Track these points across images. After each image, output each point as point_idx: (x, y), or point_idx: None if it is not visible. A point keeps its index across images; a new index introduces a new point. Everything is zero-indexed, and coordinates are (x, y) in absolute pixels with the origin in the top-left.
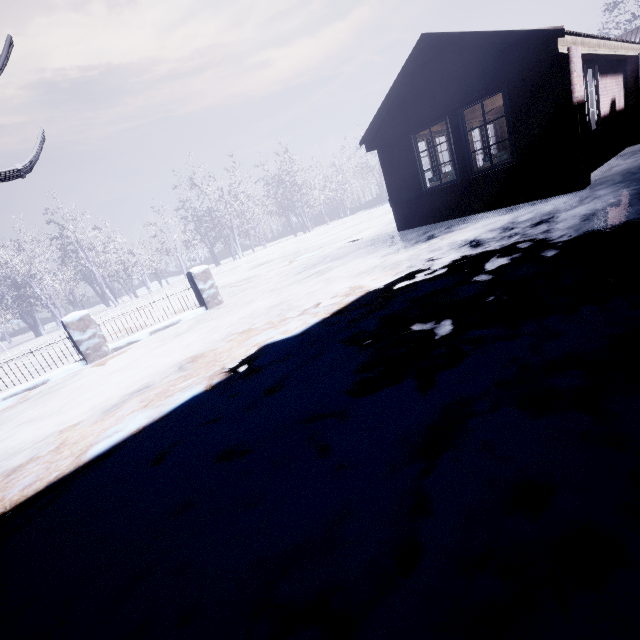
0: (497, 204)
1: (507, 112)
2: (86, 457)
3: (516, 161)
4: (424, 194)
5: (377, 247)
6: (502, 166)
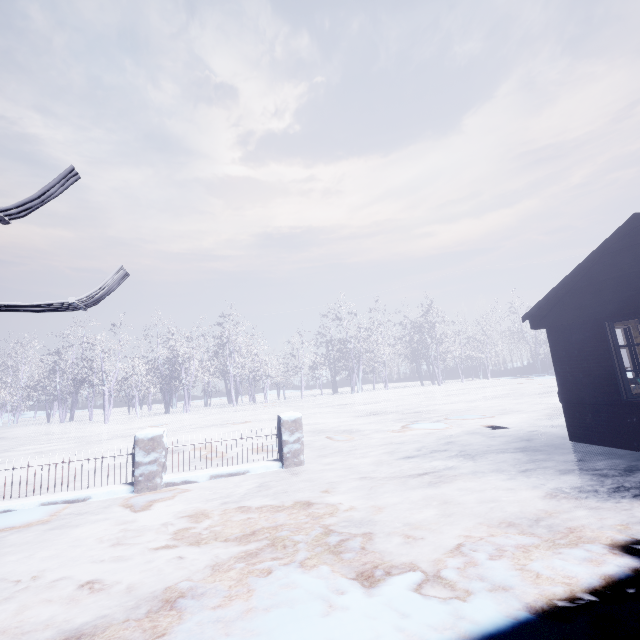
0: None
1: None
2: None
3: None
4: (624, 403)
5: (534, 460)
6: None
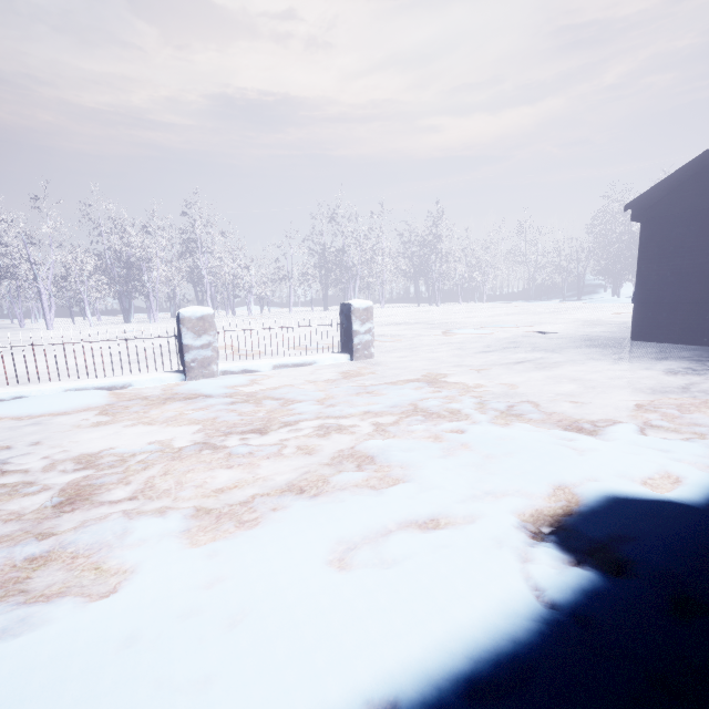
0: None
1: None
2: None
3: None
4: None
5: (616, 353)
6: None
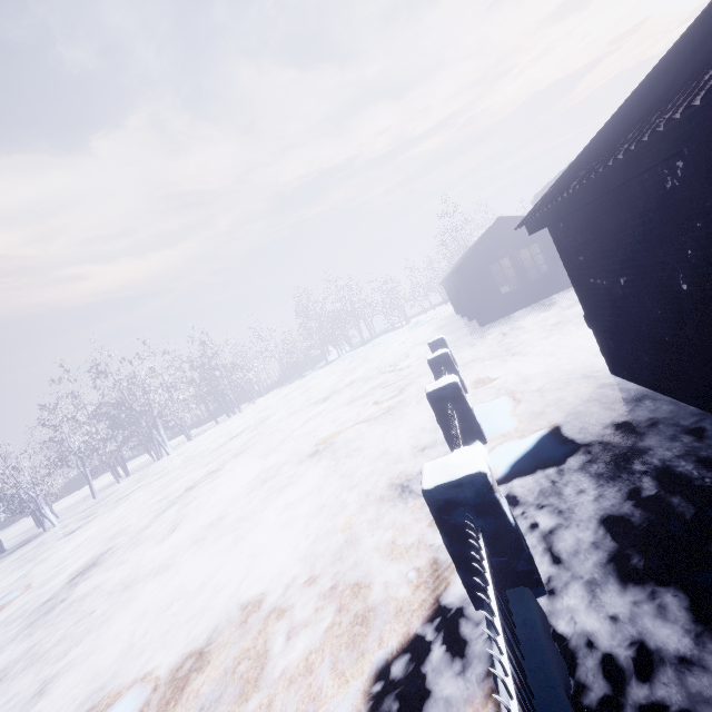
0: (548, 294)
1: (544, 250)
2: None
3: (554, 271)
4: (501, 298)
5: (502, 325)
6: (547, 274)
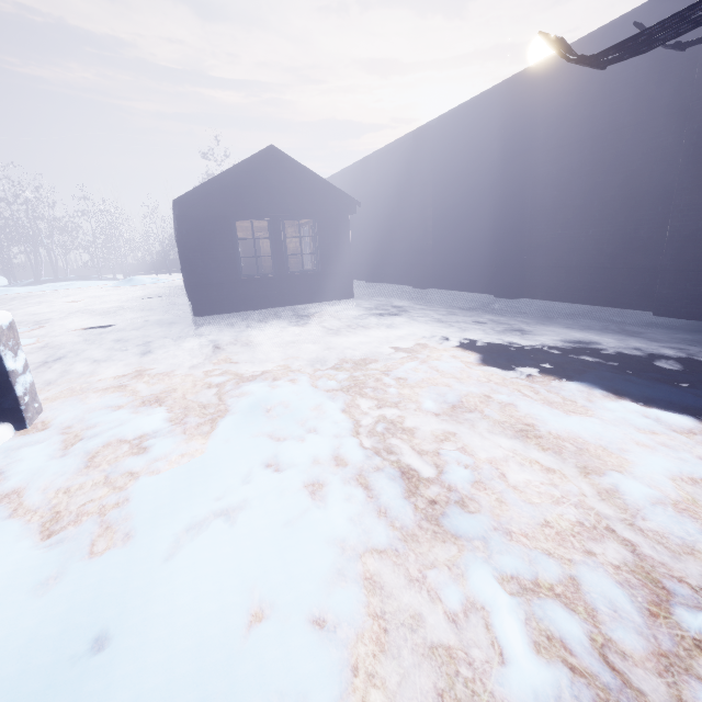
0: (306, 300)
1: (318, 235)
2: (700, 424)
3: (321, 270)
4: (240, 280)
5: (226, 325)
6: (313, 271)
